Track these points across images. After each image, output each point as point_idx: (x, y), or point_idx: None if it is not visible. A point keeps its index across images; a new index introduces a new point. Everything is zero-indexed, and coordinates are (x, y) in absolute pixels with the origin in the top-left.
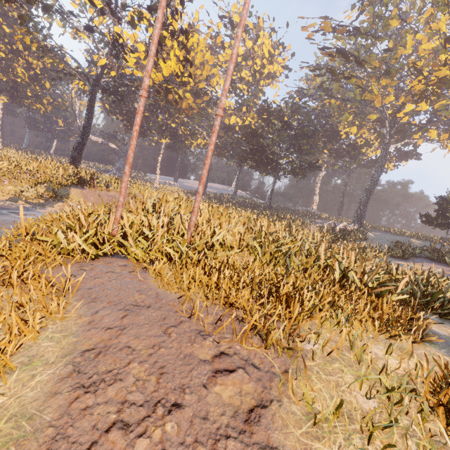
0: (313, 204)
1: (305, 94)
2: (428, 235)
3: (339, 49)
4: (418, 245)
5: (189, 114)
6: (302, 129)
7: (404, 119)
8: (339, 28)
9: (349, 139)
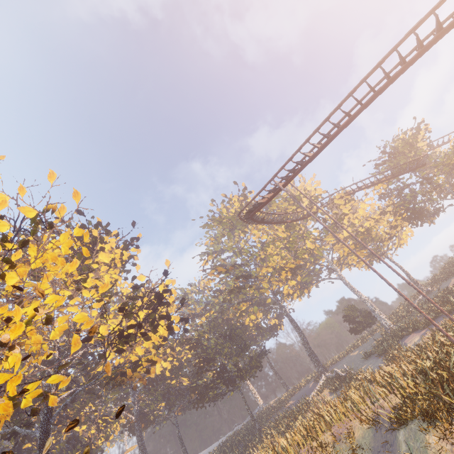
0: (259, 399)
1: (194, 316)
2: (350, 345)
3: (242, 275)
4: (364, 351)
5: (144, 383)
6: (236, 333)
7: (290, 291)
8: (225, 268)
9: (252, 324)
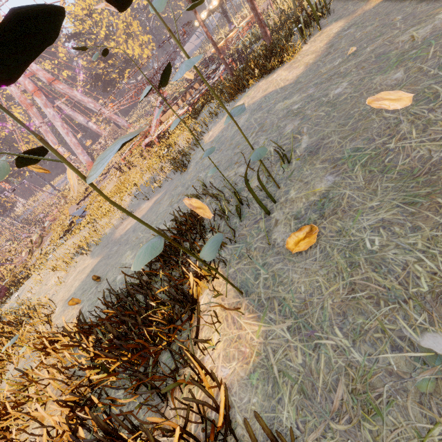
0: None
1: None
2: None
3: None
4: None
5: None
6: None
7: None
8: None
9: None
